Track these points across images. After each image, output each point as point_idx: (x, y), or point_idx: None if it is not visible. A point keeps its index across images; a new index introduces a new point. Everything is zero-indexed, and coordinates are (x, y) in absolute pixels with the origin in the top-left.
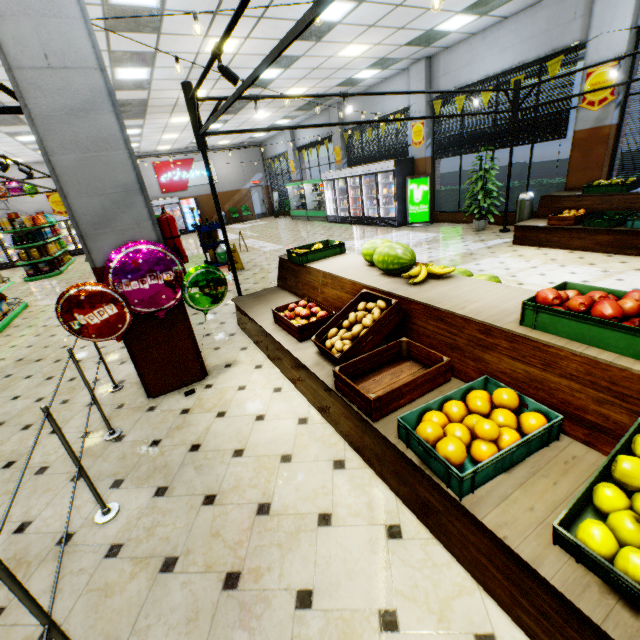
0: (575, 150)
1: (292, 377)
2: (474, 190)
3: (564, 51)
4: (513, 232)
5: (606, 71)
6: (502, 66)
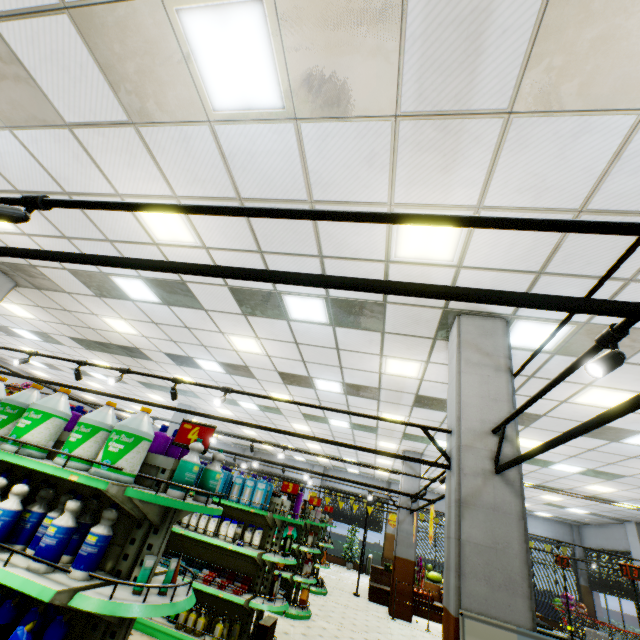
0: (386, 540)
1: (433, 618)
2: (353, 545)
3: (381, 499)
4: (366, 574)
5: (395, 515)
6: (357, 490)
